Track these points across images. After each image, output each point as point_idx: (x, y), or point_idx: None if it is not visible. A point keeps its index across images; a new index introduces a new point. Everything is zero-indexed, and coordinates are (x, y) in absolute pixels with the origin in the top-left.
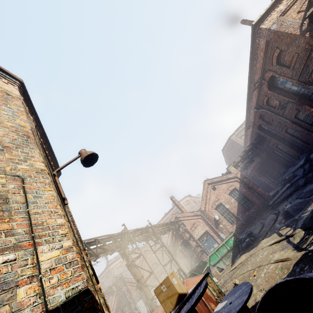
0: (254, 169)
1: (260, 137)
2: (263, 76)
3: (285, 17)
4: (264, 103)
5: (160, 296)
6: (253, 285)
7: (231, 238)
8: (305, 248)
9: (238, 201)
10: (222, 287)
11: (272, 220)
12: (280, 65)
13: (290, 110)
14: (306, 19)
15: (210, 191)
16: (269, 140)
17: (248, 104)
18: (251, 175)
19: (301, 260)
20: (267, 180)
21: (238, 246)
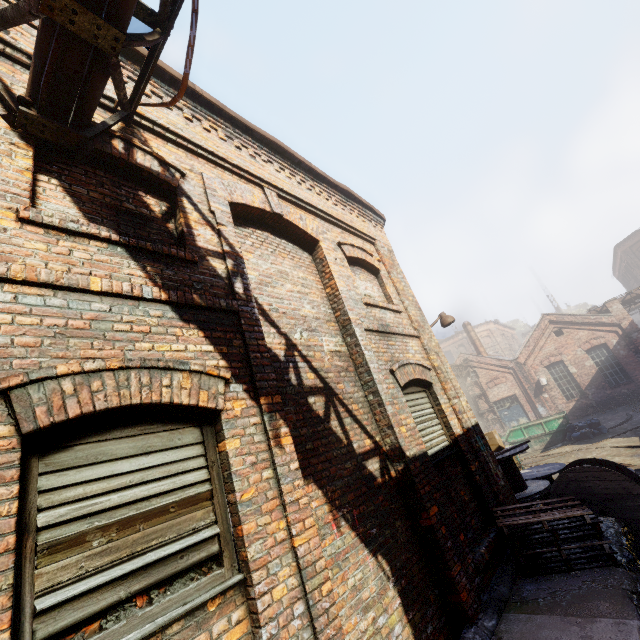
0: None
1: None
2: None
3: None
4: None
5: None
6: None
7: (557, 419)
8: None
9: (600, 368)
10: None
11: None
12: None
13: None
14: None
15: (549, 335)
16: None
17: None
18: None
19: None
20: None
21: (564, 433)
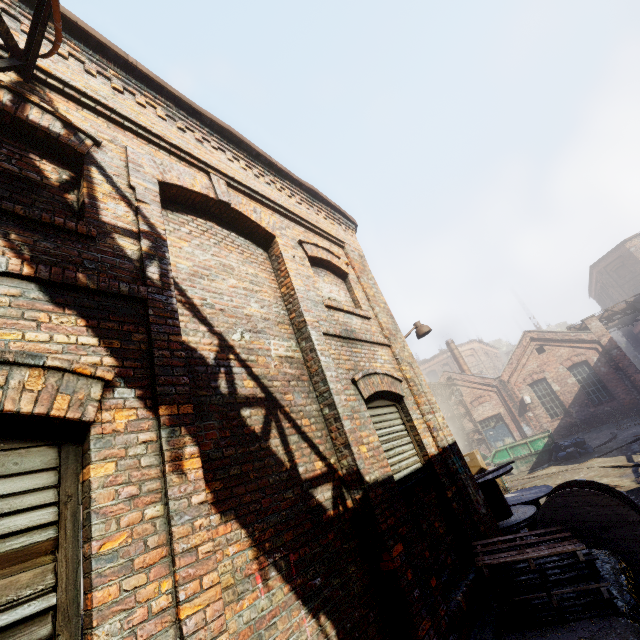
0: None
1: None
2: None
3: None
4: None
5: None
6: None
7: (542, 439)
8: None
9: (583, 386)
10: None
11: (633, 436)
12: None
13: None
14: None
15: (531, 353)
16: None
17: None
18: None
19: (631, 491)
20: None
21: (550, 453)
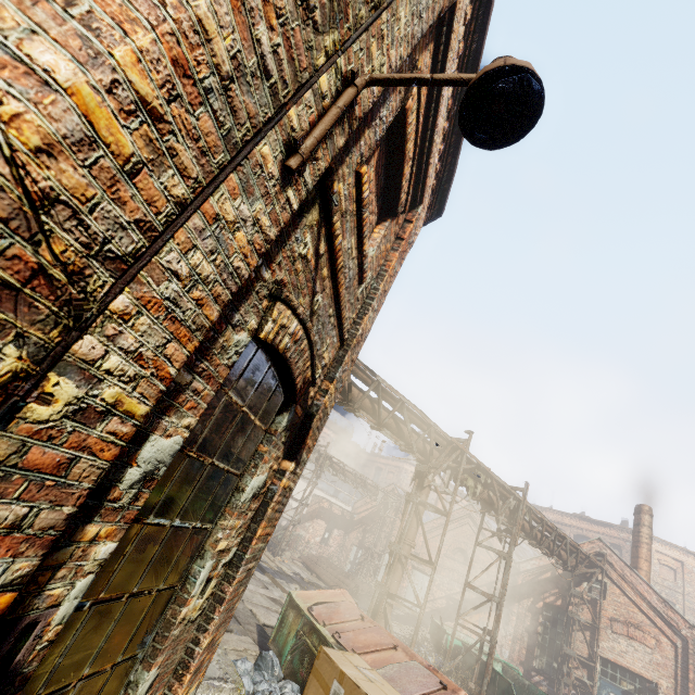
0: None
1: None
2: None
3: None
4: None
5: (316, 686)
6: None
7: None
8: None
9: None
10: None
11: None
12: None
13: None
14: None
15: None
16: None
17: None
18: None
19: None
20: None
21: None
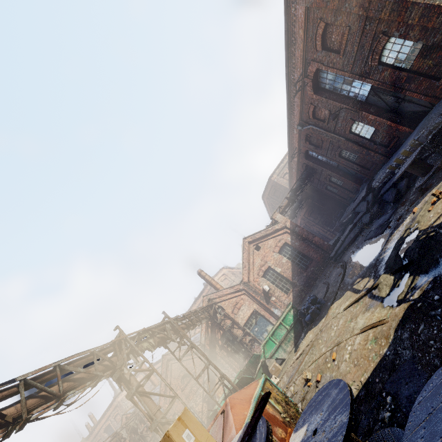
0: (305, 218)
1: (309, 170)
2: (305, 71)
3: None
4: (310, 116)
5: None
6: (335, 376)
7: (289, 312)
8: (405, 298)
9: (292, 260)
10: (288, 388)
11: (338, 275)
12: (327, 50)
13: (343, 121)
14: None
15: (253, 252)
16: (320, 172)
17: (289, 121)
18: (302, 226)
19: (406, 318)
20: (322, 229)
21: (300, 322)
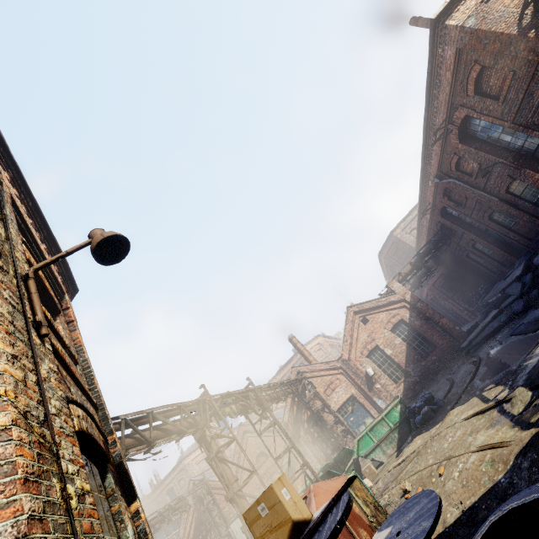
0: (434, 288)
1: (444, 230)
2: (450, 116)
3: (491, 5)
4: (452, 168)
5: (256, 526)
6: (439, 493)
7: (395, 407)
8: (537, 422)
9: (408, 343)
10: (381, 496)
11: (468, 374)
12: (482, 95)
13: (498, 178)
14: (530, 6)
15: (358, 325)
16: (460, 235)
17: (423, 171)
18: (429, 298)
19: (530, 446)
20: (457, 307)
21: (408, 422)
